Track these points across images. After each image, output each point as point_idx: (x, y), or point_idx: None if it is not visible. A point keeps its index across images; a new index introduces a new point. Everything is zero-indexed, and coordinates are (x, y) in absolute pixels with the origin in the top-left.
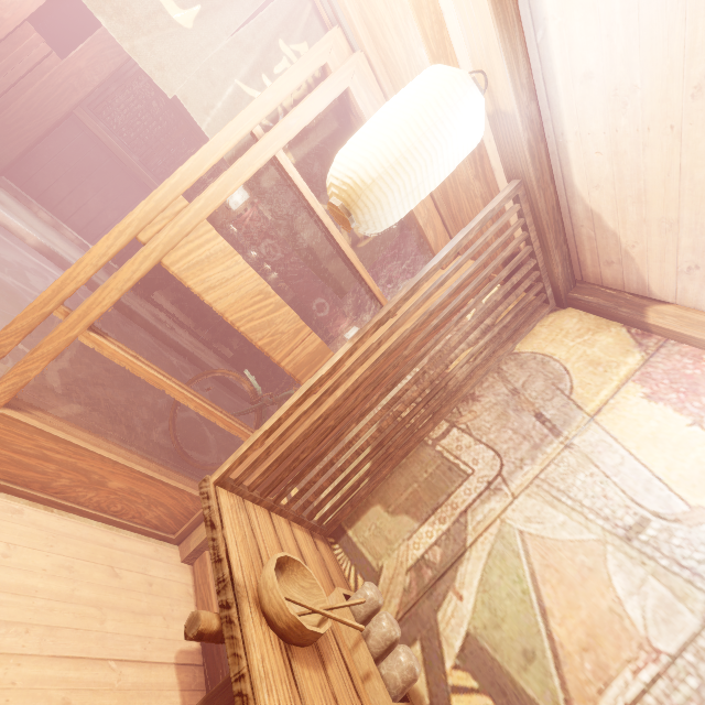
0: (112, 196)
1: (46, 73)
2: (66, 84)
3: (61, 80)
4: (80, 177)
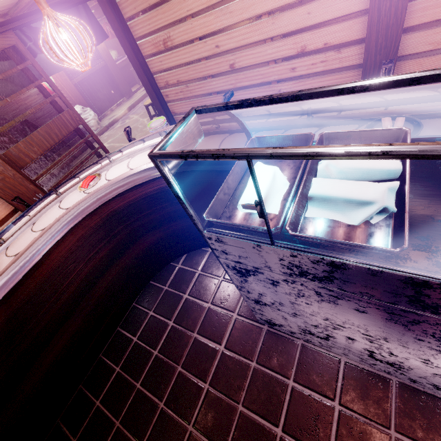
0: (98, 88)
1: (62, 87)
2: (65, 82)
3: (64, 83)
4: (93, 96)
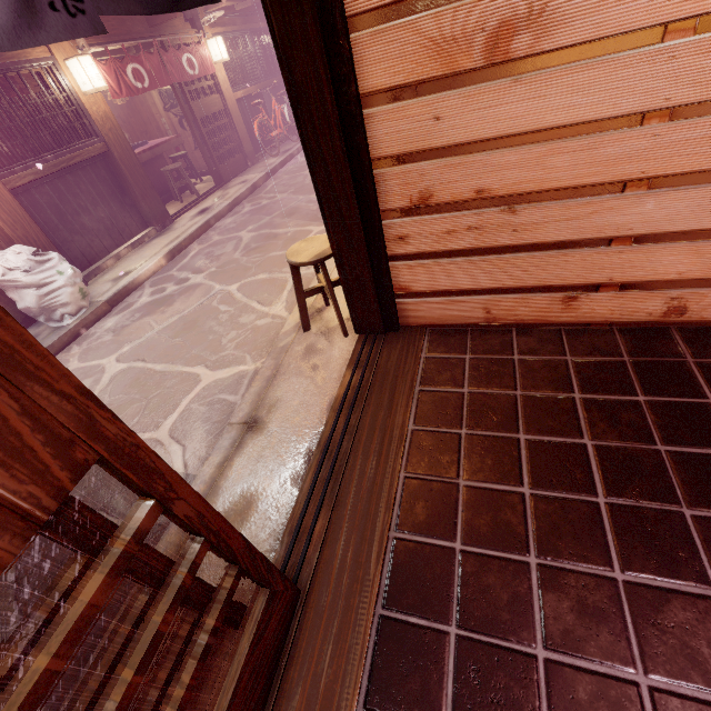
0: (83, 203)
1: None
2: None
3: None
4: (67, 221)
